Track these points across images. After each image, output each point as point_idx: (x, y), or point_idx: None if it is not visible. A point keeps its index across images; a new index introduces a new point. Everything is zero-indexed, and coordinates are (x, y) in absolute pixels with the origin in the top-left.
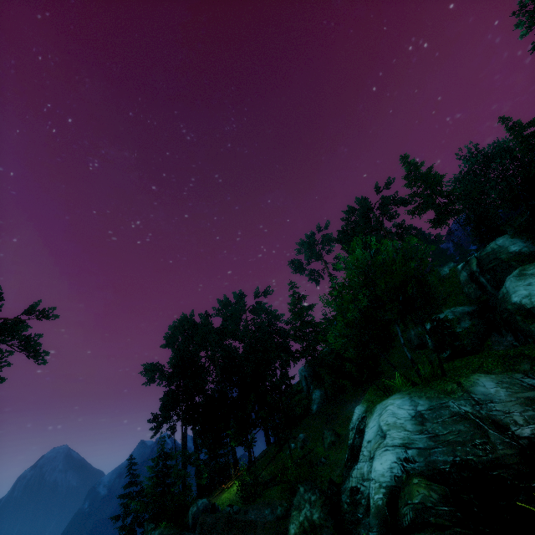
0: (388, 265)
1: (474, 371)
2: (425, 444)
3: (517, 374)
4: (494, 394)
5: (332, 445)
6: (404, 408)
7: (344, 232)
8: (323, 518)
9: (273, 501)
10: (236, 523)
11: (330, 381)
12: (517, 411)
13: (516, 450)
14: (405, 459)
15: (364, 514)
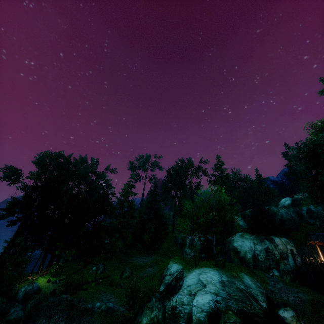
0: (221, 205)
1: (241, 271)
2: (225, 296)
3: (255, 279)
4: (251, 284)
5: (127, 278)
6: (215, 276)
7: (176, 169)
8: (162, 319)
9: (87, 300)
10: (77, 307)
11: (130, 240)
12: (260, 295)
13: (263, 312)
14: (216, 300)
15: (187, 322)
